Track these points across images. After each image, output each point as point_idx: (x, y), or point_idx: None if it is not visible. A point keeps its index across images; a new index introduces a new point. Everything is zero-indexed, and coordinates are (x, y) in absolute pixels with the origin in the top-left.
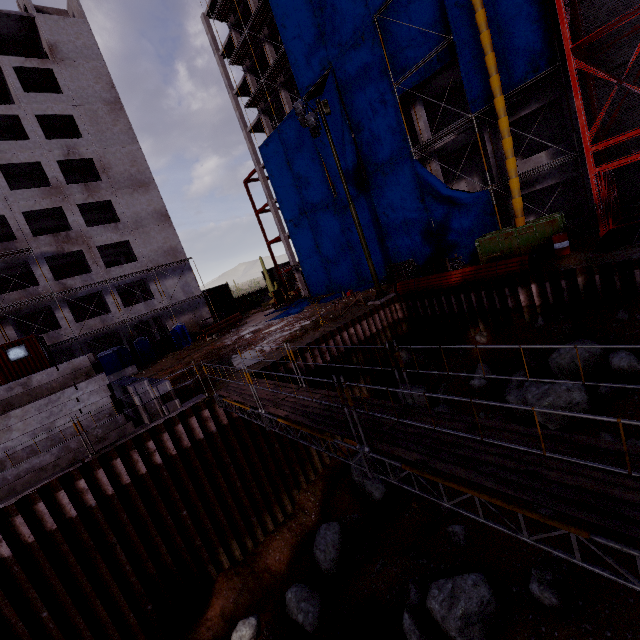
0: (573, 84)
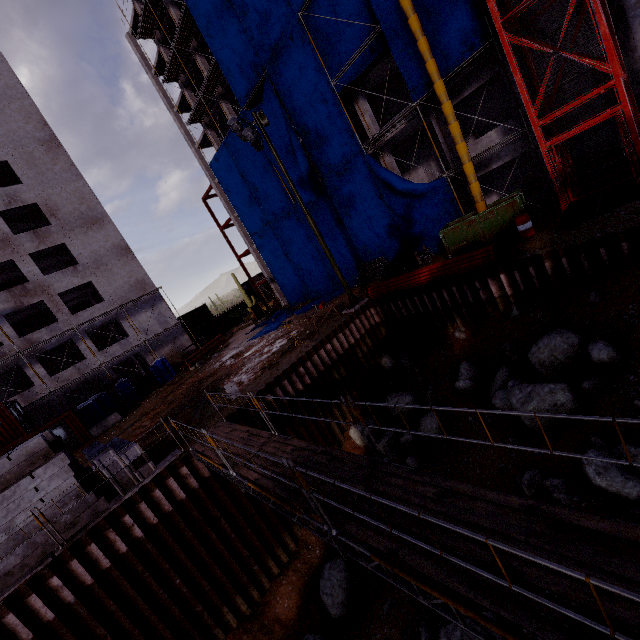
0: (509, 59)
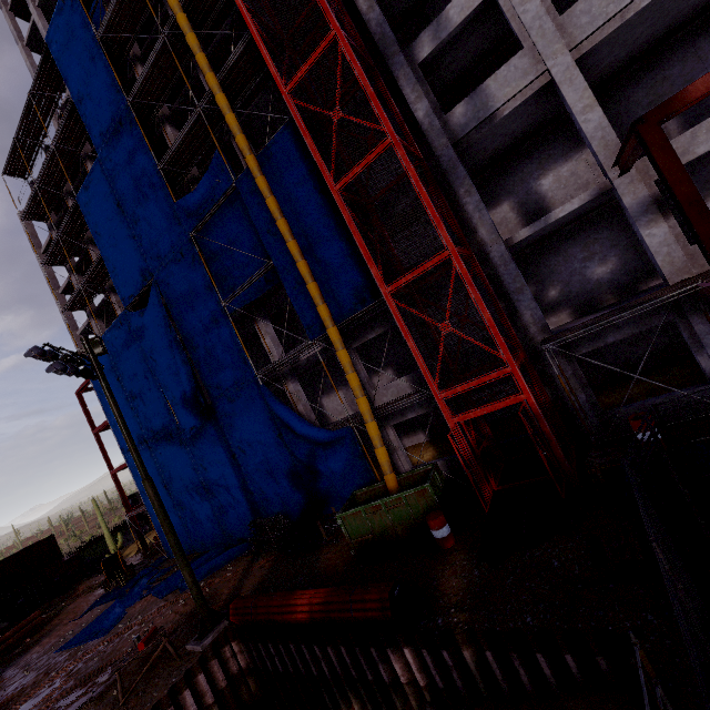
0: (400, 324)
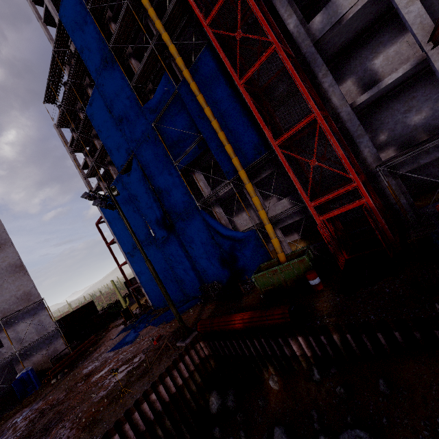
0: (284, 163)
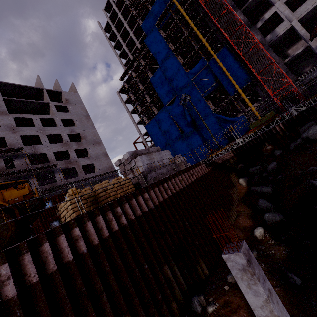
0: (261, 81)
